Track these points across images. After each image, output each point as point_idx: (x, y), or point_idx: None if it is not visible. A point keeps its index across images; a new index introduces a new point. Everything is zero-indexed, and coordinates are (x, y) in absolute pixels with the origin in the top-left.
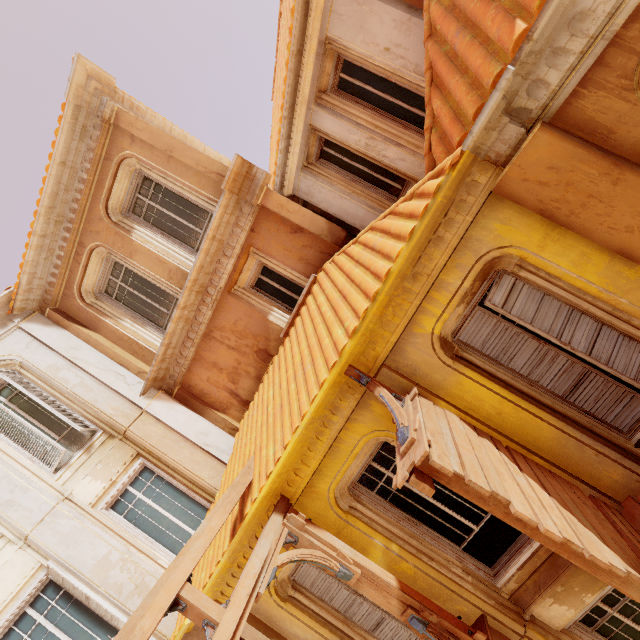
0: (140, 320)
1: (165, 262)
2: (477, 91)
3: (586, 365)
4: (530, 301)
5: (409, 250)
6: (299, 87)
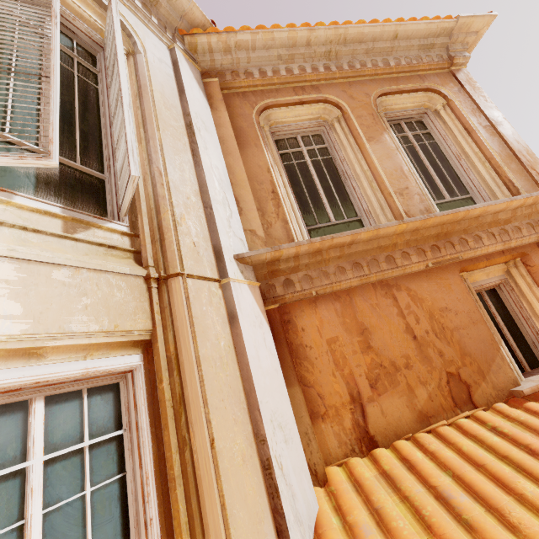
0: (293, 193)
1: (408, 177)
2: None
3: None
4: None
5: None
6: None
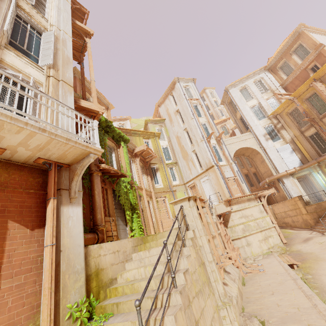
0: (284, 74)
1: (295, 62)
2: None
3: None
4: None
5: None
6: None
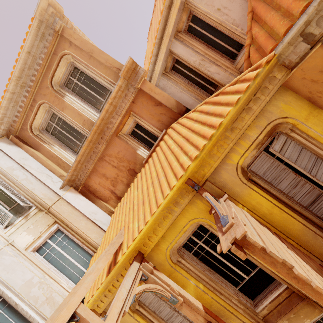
0: (64, 147)
1: (82, 115)
2: (287, 18)
3: (321, 190)
4: (294, 150)
5: (234, 111)
6: (166, 27)
